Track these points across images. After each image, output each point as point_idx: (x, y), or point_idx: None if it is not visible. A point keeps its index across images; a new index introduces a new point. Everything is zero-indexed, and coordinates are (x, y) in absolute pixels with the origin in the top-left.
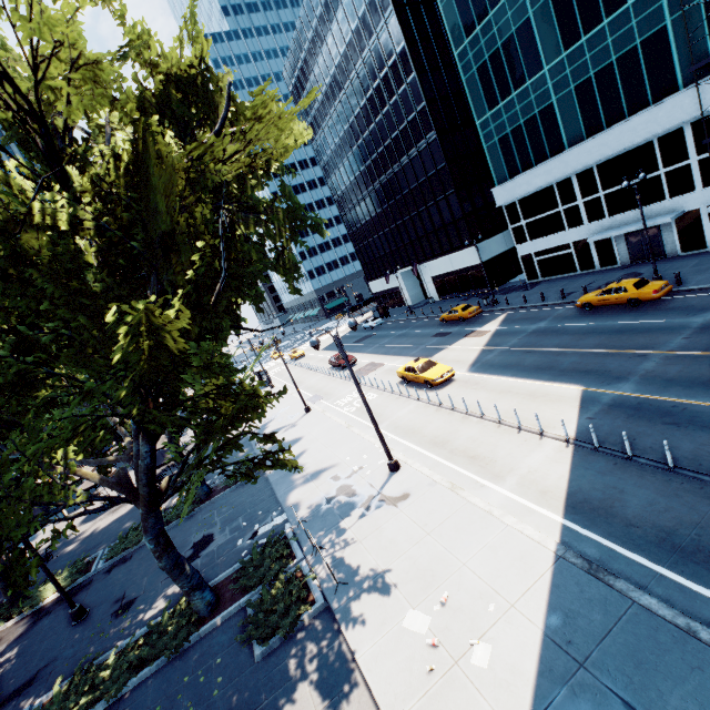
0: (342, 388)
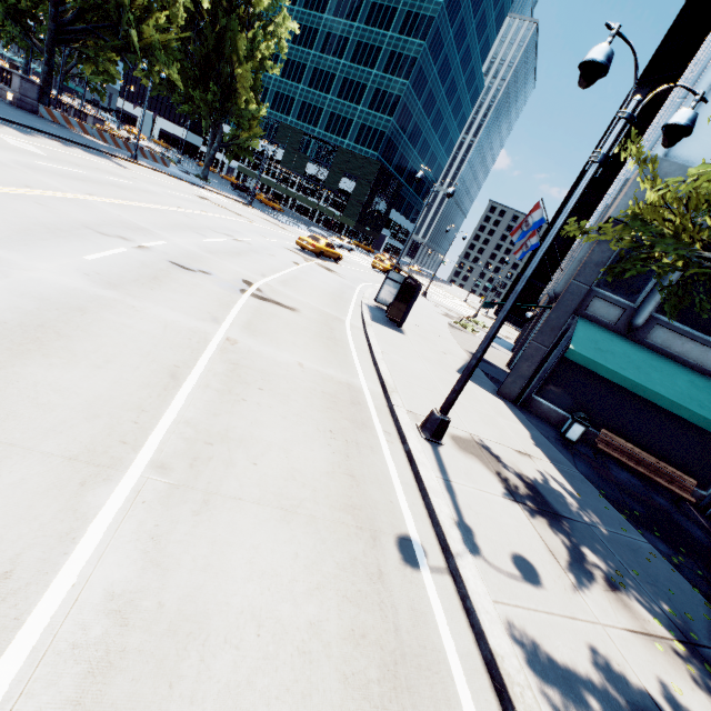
0: None
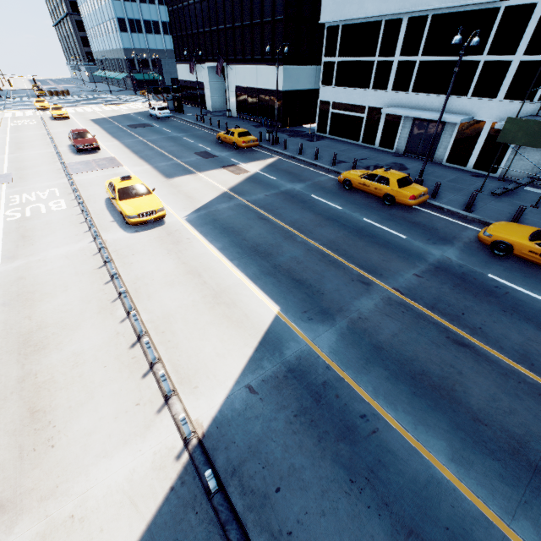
0: (45, 178)
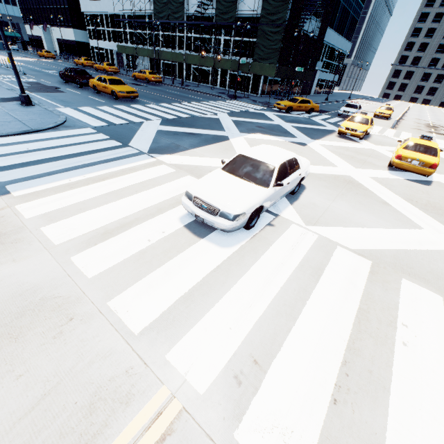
0: None
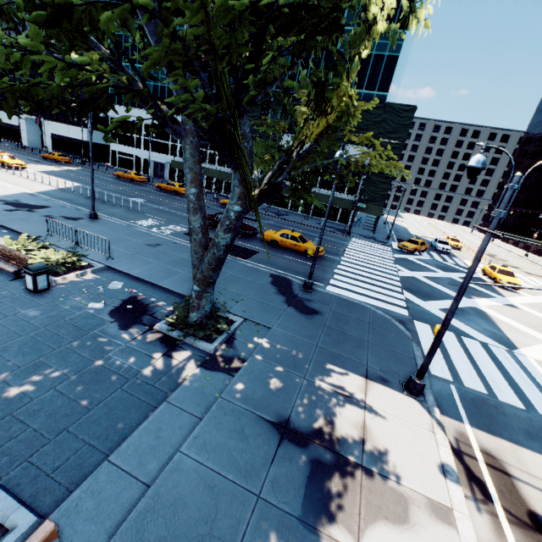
0: None
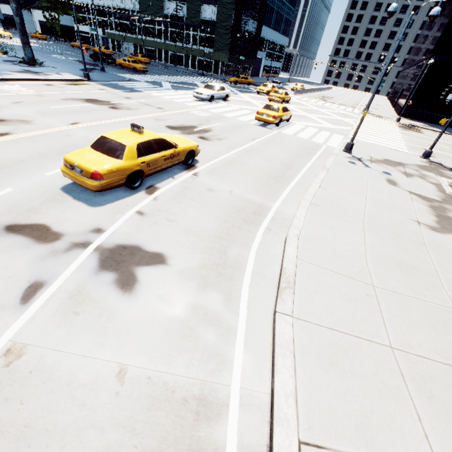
0: None
